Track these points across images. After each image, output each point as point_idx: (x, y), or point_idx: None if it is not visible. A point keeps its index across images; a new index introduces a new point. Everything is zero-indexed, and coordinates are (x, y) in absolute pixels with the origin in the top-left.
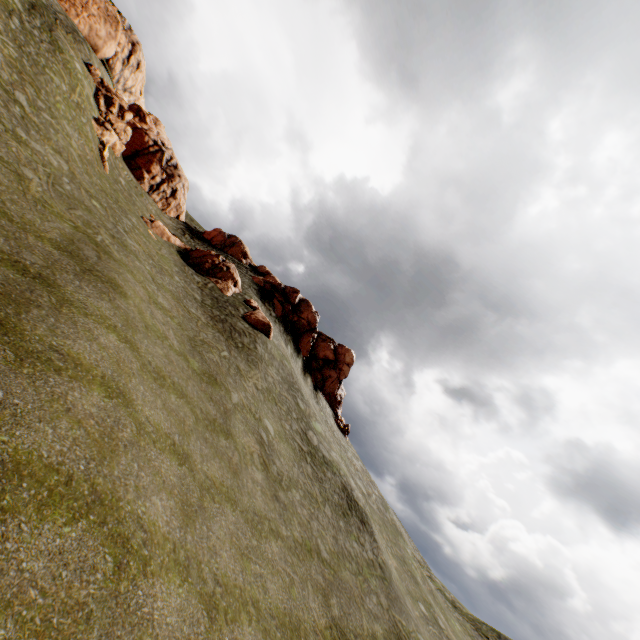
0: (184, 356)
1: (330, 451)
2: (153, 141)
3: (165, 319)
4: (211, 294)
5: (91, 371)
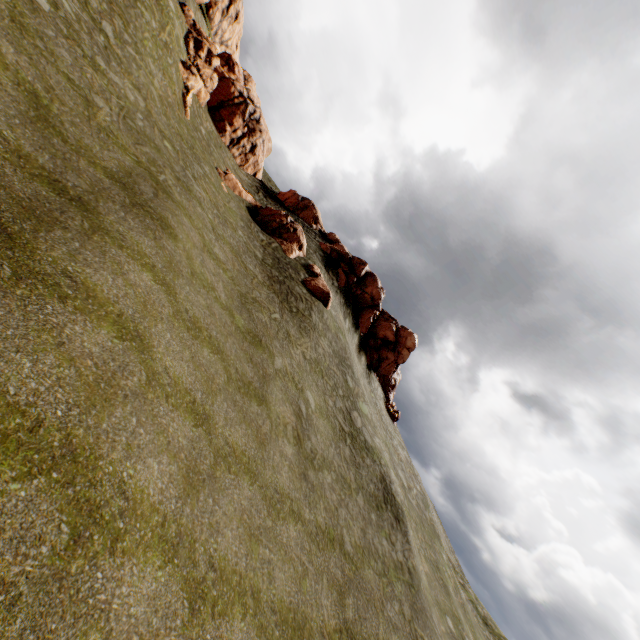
0: (230, 311)
1: (373, 436)
2: (238, 92)
3: (217, 270)
4: (273, 254)
5: (106, 306)
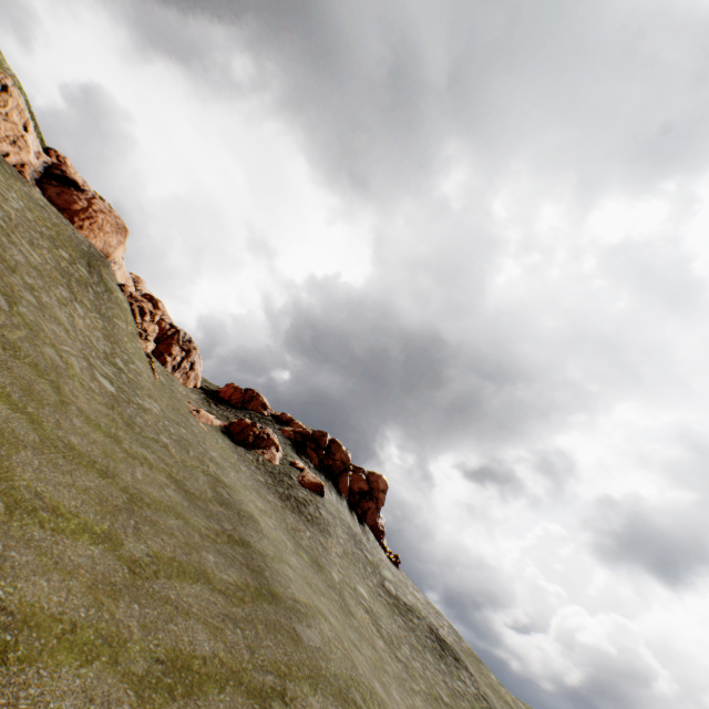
0: (298, 553)
1: (406, 595)
2: (169, 324)
3: (272, 523)
4: (266, 470)
5: (310, 605)
